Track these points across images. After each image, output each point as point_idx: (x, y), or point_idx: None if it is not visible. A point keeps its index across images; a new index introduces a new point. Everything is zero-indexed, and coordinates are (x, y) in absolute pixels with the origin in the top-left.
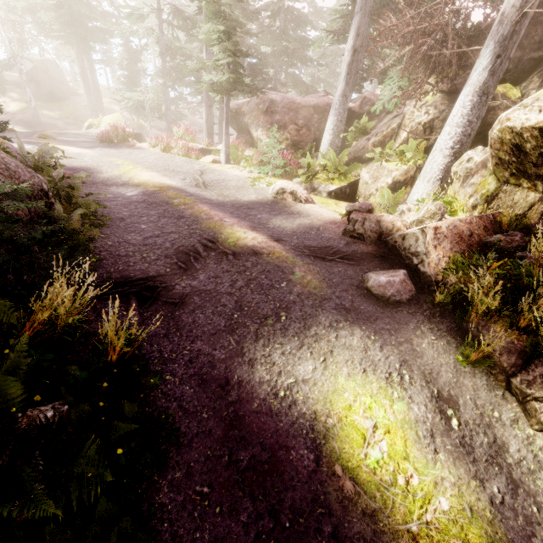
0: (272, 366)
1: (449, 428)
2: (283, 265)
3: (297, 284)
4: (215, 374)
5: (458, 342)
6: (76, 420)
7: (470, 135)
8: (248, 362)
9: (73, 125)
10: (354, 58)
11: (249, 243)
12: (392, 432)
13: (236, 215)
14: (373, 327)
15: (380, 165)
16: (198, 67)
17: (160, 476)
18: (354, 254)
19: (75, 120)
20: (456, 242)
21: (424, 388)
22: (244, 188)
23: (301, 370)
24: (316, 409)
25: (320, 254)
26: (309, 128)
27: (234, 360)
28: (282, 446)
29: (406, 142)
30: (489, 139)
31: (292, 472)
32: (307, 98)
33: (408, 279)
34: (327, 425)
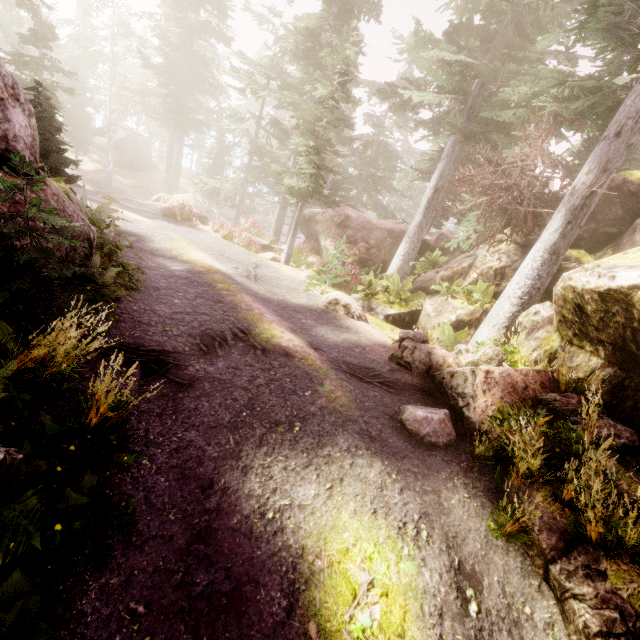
0: (268, 480)
1: (465, 612)
2: (314, 374)
3: (323, 397)
4: (200, 472)
5: (494, 507)
6: (26, 472)
7: (540, 289)
8: (242, 468)
9: (141, 195)
10: (434, 195)
11: (284, 343)
12: (391, 596)
13: (279, 313)
14: (398, 465)
15: (445, 300)
16: (281, 171)
17: (93, 576)
18: (396, 382)
19: (146, 191)
20: (508, 391)
21: (443, 553)
22: (297, 291)
23: (301, 492)
24: (306, 544)
25: (358, 374)
26: (380, 249)
27: (227, 461)
28: (252, 580)
29: (476, 283)
30: (554, 295)
31: (254, 616)
32: (384, 222)
33: (449, 420)
34: (313, 567)
